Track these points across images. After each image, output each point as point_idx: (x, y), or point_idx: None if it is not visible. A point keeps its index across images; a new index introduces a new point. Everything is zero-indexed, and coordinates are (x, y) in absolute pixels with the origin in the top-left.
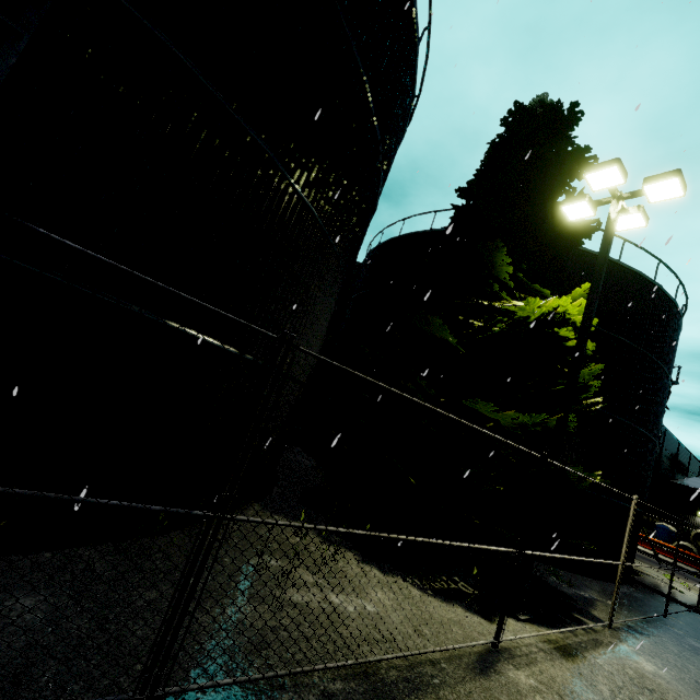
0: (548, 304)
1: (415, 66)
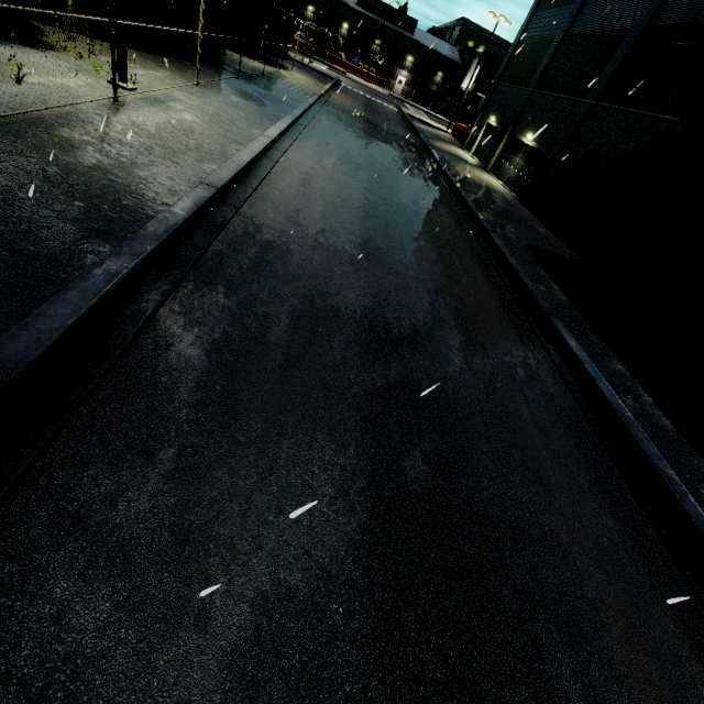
0: None
1: None
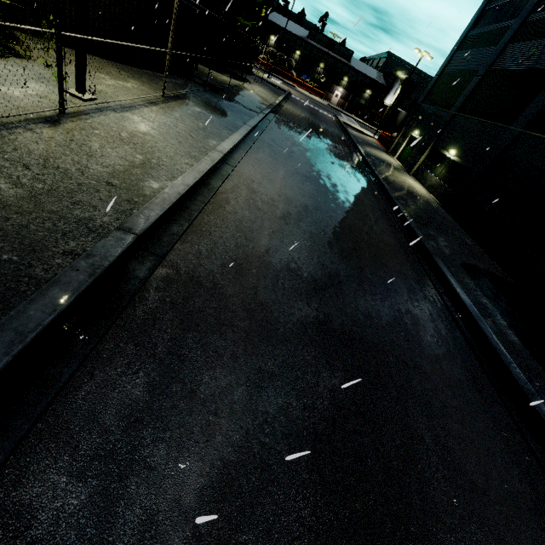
0: None
1: None
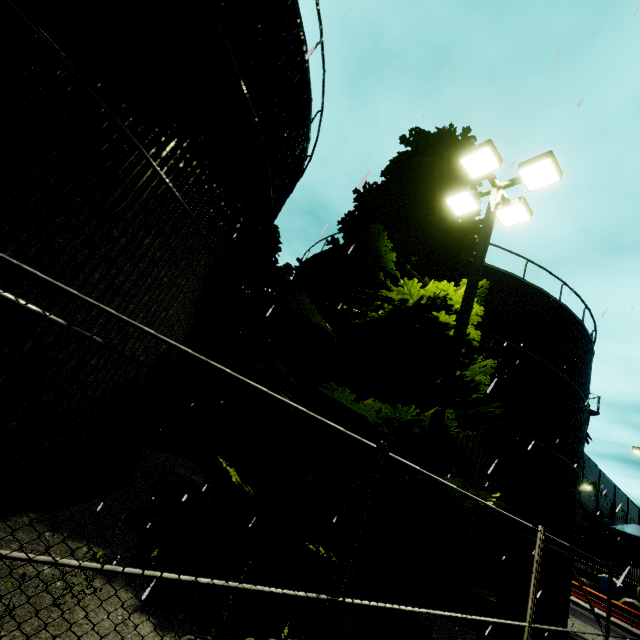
0: (428, 288)
1: (306, 70)
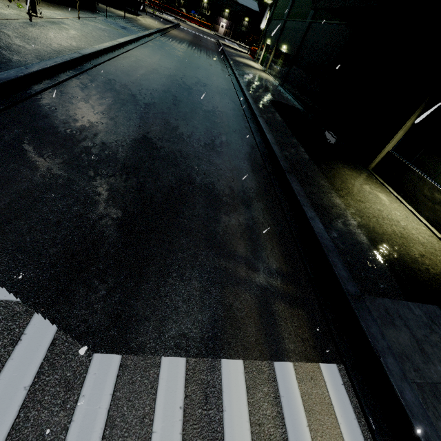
0: None
1: None
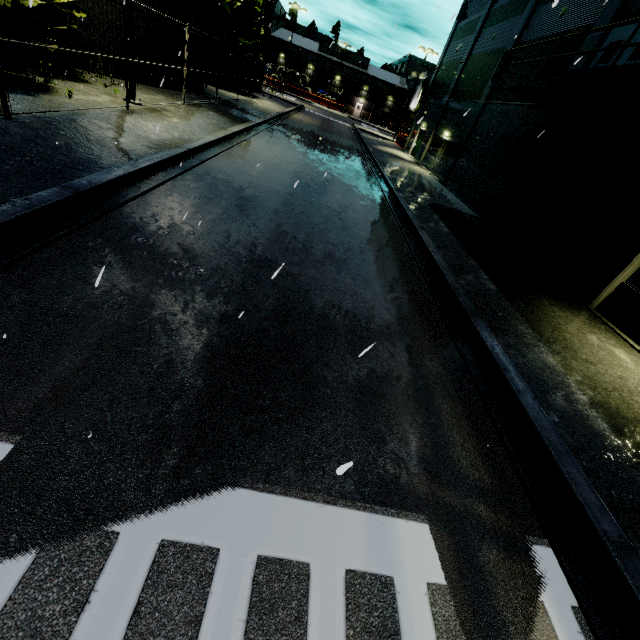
0: None
1: None
